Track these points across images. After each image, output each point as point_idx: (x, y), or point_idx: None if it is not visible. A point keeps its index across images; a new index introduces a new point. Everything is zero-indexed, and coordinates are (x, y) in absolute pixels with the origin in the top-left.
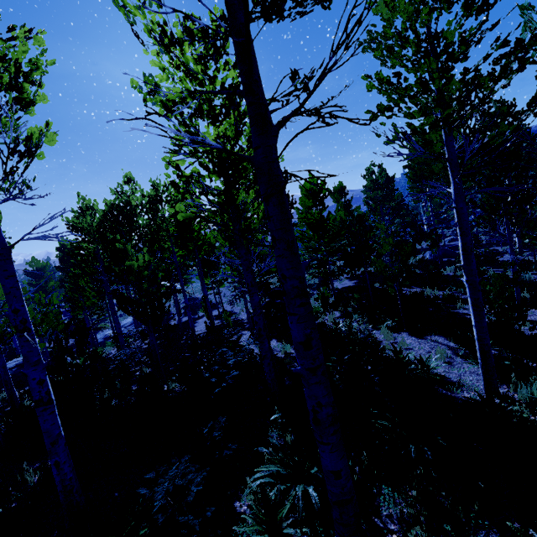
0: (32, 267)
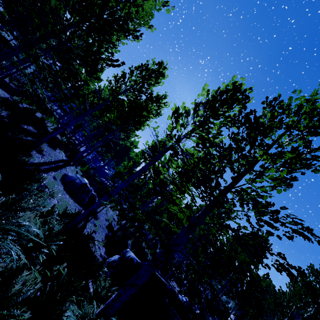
0: None
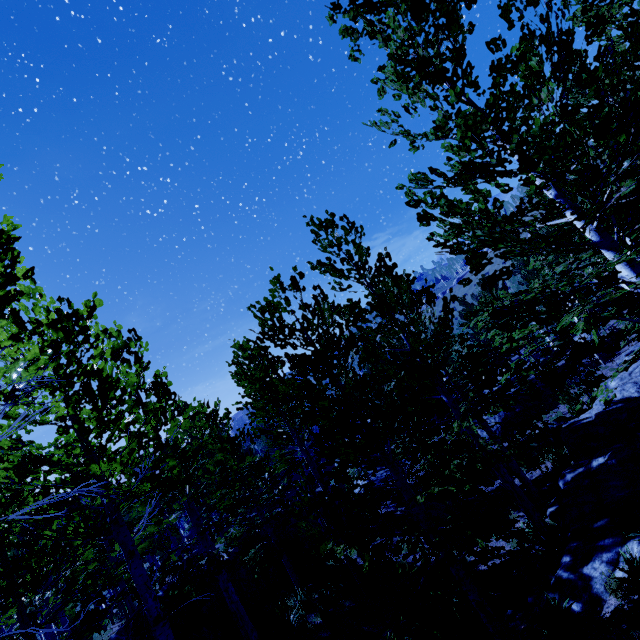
0: None
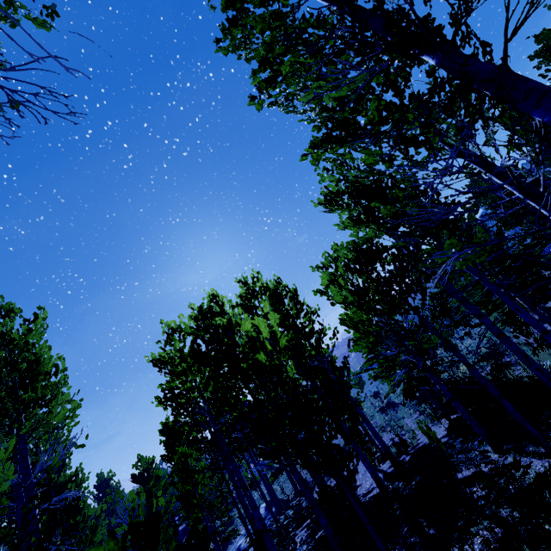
0: (138, 468)
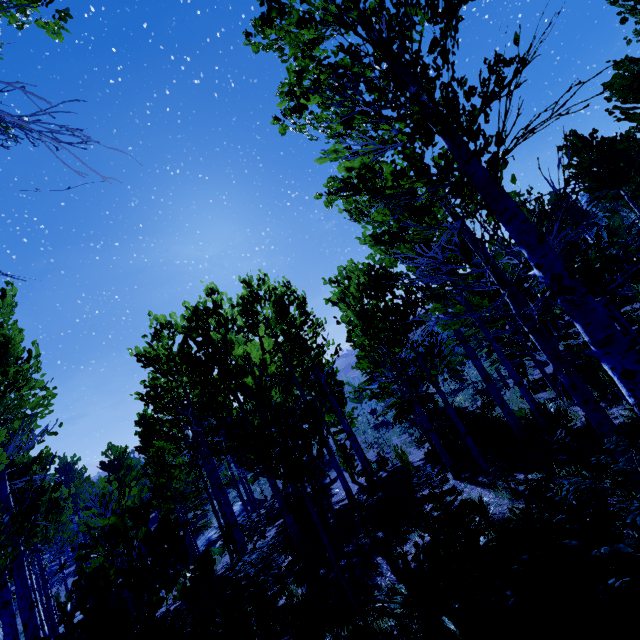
0: (108, 456)
